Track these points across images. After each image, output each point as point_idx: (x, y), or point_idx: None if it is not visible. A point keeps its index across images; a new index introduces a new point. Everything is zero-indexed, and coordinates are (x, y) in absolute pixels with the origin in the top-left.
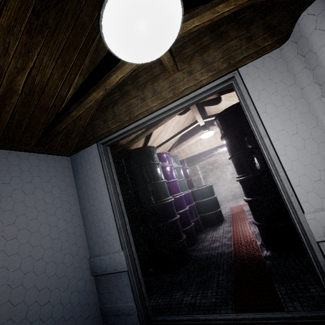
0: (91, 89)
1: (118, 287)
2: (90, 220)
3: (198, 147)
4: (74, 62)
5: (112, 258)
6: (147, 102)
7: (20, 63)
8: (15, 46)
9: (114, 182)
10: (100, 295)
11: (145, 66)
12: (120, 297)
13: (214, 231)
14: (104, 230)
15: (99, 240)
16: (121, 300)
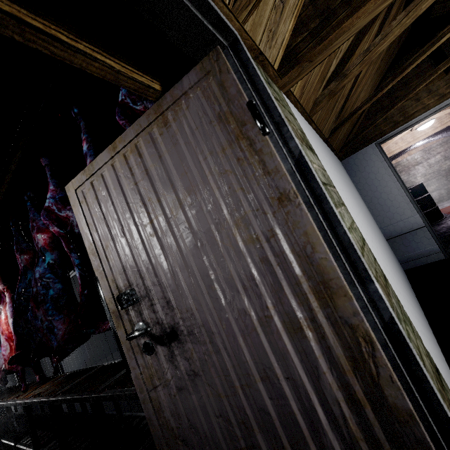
0: (396, 101)
1: (414, 241)
2: (374, 203)
3: (398, 144)
4: (374, 85)
5: (406, 222)
6: (422, 101)
7: (363, 94)
8: (368, 84)
9: (395, 169)
10: (396, 251)
11: (416, 73)
12: (418, 247)
13: (439, 225)
14: (392, 206)
15: (387, 215)
16: (419, 248)
